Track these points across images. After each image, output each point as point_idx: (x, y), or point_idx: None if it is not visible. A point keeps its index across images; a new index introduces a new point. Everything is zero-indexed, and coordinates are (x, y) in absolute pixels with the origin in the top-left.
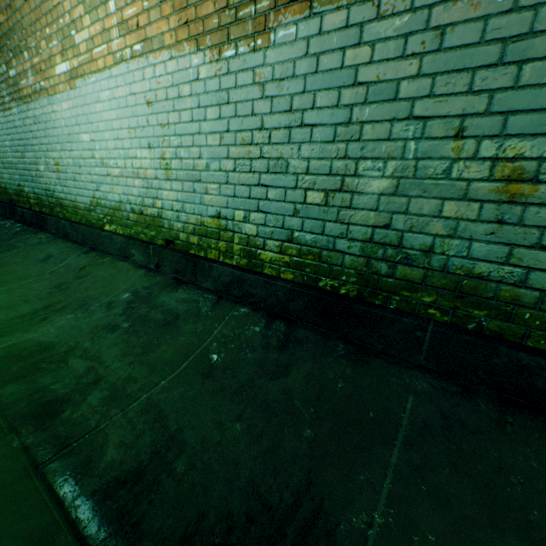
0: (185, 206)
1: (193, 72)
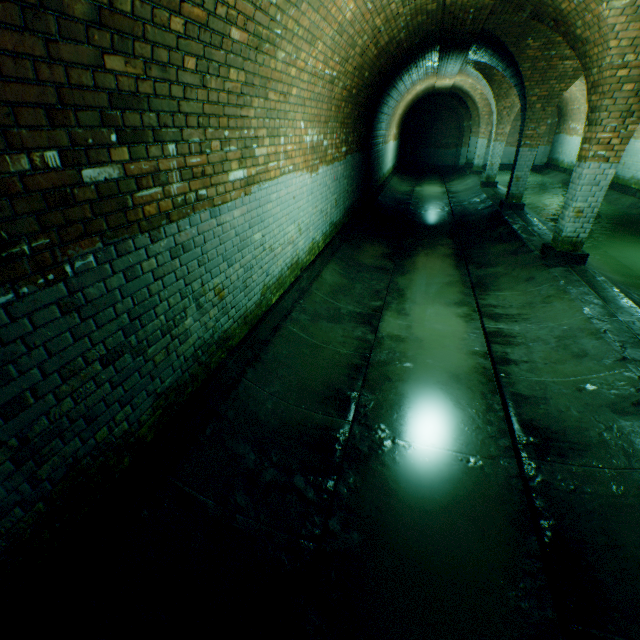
0: None
1: None
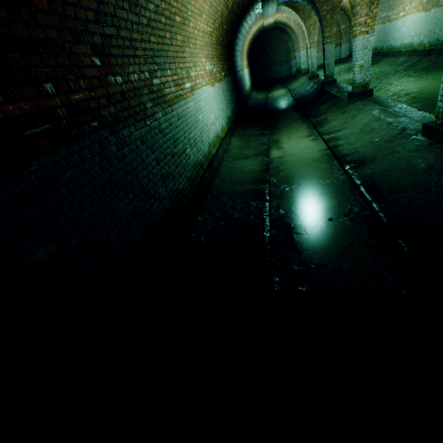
0: (416, 41)
1: (421, 16)
